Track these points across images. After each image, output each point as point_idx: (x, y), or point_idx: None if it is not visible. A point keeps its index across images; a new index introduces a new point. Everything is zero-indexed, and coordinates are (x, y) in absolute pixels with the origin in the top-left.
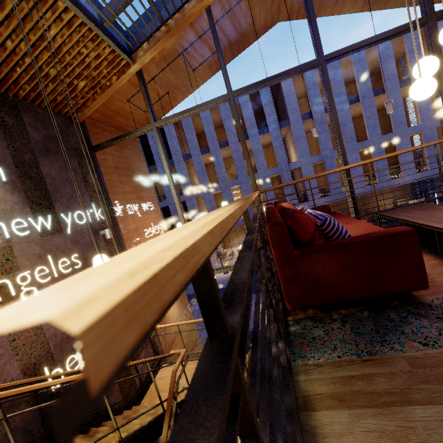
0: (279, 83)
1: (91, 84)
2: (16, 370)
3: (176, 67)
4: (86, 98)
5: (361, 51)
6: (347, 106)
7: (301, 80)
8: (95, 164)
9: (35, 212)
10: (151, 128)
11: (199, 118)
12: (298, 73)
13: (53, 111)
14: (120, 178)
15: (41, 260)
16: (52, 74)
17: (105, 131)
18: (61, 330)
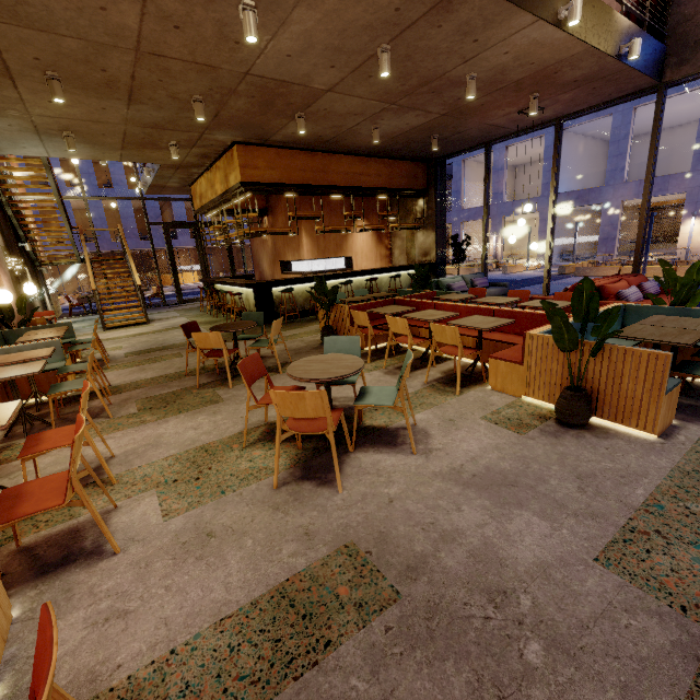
0: None
1: None
2: None
3: None
4: None
5: None
6: None
7: None
8: None
9: None
10: None
11: None
12: None
13: None
14: None
15: None
16: None
17: None
18: None
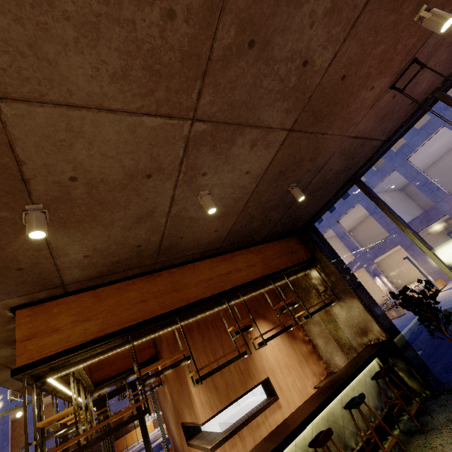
0: None
1: None
2: None
3: None
4: None
5: None
6: None
7: None
8: None
9: None
10: None
11: None
12: None
13: None
14: None
15: None
16: None
17: None
18: None
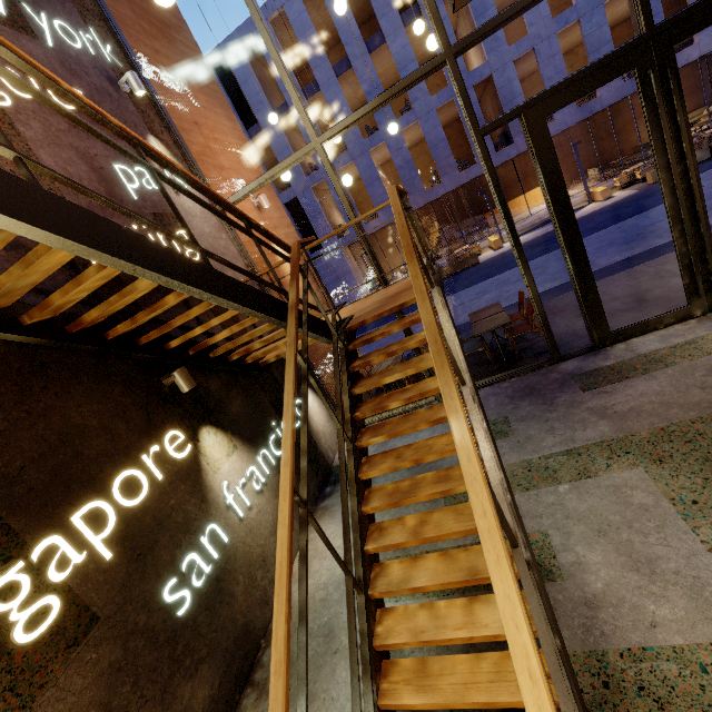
0: None
1: None
2: None
3: None
4: None
5: None
6: None
7: None
8: None
9: None
10: None
11: (288, 28)
12: None
13: None
14: (138, 21)
15: (4, 60)
16: None
17: None
18: None
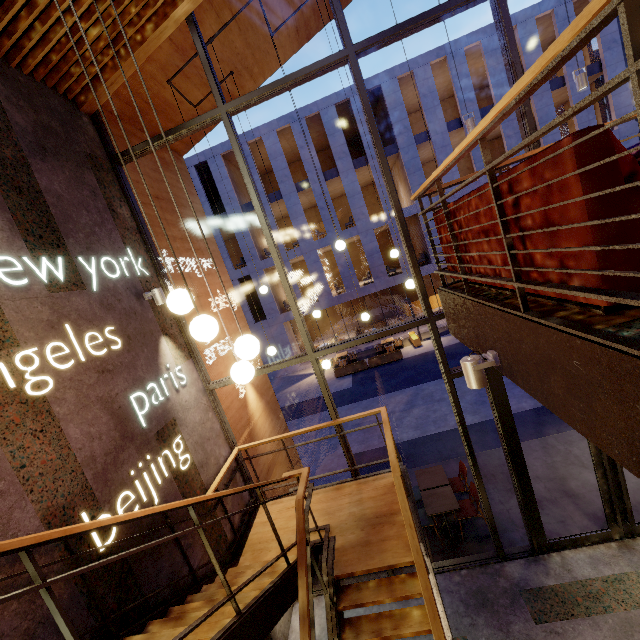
0: (380, 89)
1: (110, 34)
2: (32, 519)
3: (245, 23)
4: (101, 64)
5: (495, 38)
6: (479, 120)
7: (410, 85)
8: (124, 185)
9: (34, 250)
10: (218, 116)
11: (262, 148)
12: (459, 10)
13: (45, 85)
14: (164, 215)
15: (53, 332)
16: (40, 1)
17: (133, 137)
18: (101, 451)
